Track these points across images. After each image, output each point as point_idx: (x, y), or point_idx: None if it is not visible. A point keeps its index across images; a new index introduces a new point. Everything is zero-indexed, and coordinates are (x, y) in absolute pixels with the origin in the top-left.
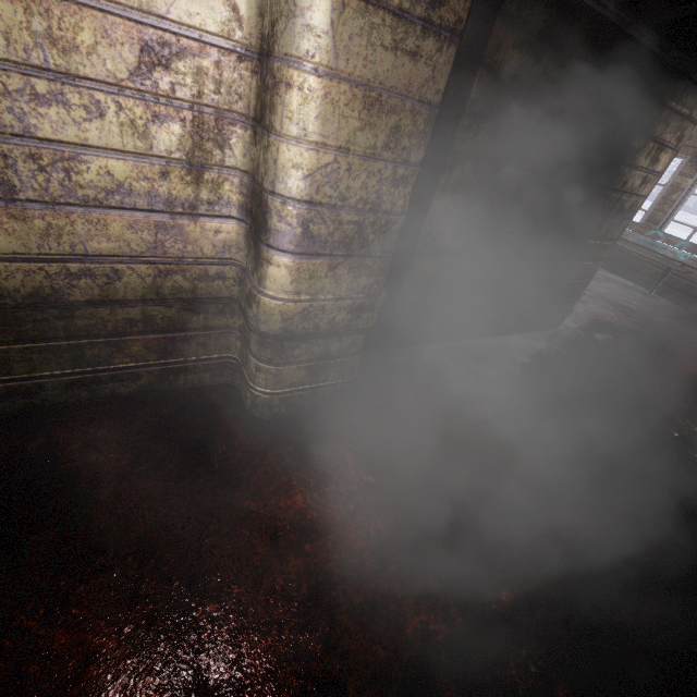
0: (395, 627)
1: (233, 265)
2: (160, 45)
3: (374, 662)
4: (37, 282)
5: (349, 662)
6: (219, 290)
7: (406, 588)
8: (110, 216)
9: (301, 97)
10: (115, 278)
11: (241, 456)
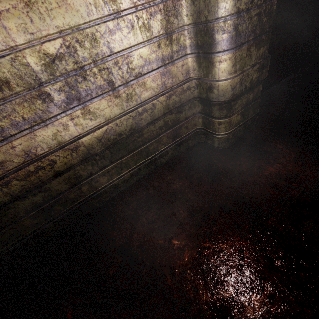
0: None
1: (192, 80)
2: None
3: None
4: (130, 123)
5: None
6: (189, 96)
7: None
8: (145, 79)
9: None
10: (153, 108)
11: (230, 164)
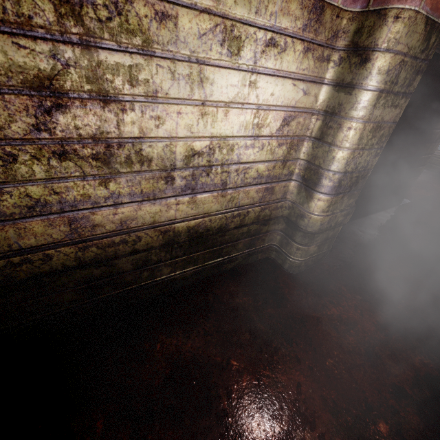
0: (410, 363)
1: (286, 200)
2: (288, 117)
3: (410, 378)
4: (222, 222)
5: (399, 378)
6: (278, 213)
7: (404, 346)
8: (251, 188)
9: (354, 132)
10: (246, 215)
11: (297, 293)
